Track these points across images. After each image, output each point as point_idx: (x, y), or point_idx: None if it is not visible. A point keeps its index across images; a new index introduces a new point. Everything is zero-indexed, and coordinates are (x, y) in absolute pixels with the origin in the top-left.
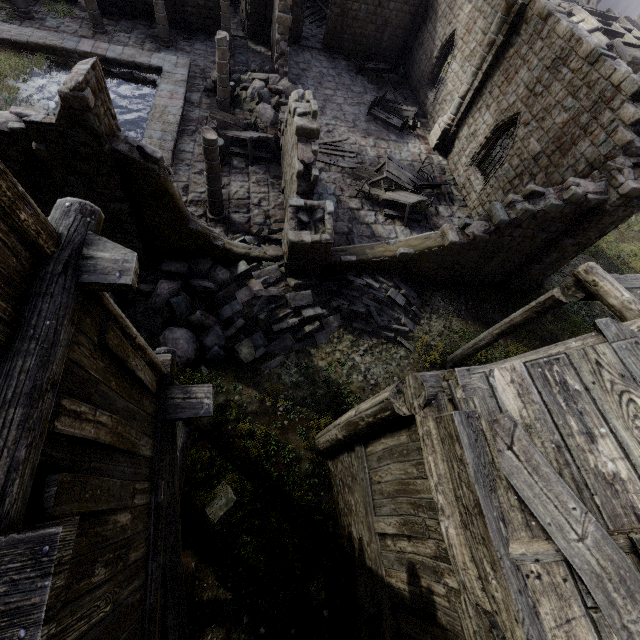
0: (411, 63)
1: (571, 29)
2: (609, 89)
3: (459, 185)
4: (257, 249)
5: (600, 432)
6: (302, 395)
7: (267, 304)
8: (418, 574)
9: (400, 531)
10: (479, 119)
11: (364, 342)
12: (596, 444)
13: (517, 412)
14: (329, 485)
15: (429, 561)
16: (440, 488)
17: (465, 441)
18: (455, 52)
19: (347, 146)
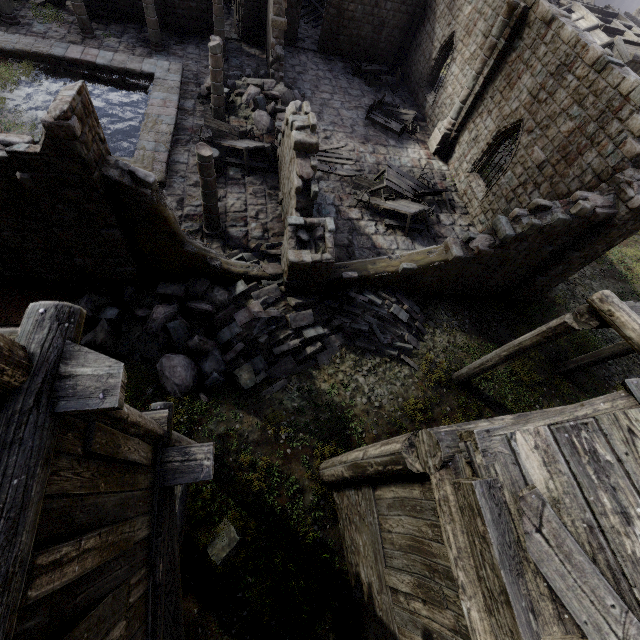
0: (409, 64)
1: (576, 35)
2: (617, 98)
3: (460, 191)
4: (256, 267)
5: (636, 512)
6: (305, 421)
7: (267, 326)
8: None
9: (414, 592)
10: (480, 124)
11: (367, 361)
12: (633, 526)
13: (543, 483)
14: (335, 518)
15: (448, 635)
16: (460, 563)
17: (488, 517)
18: (455, 54)
19: (345, 153)
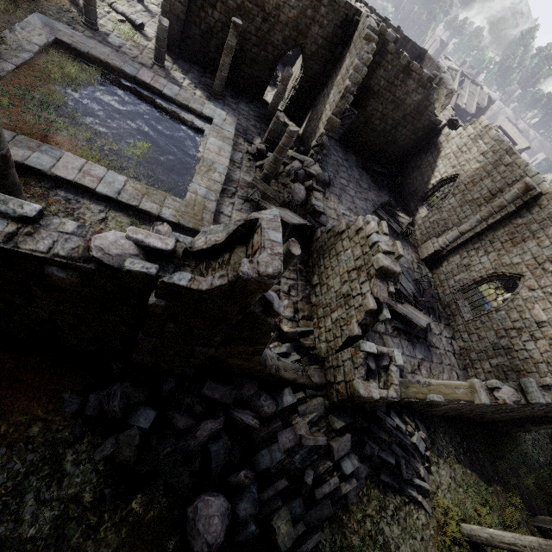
0: (405, 176)
1: None
2: None
3: (443, 301)
4: (300, 368)
5: None
6: None
7: (309, 453)
8: None
9: None
10: (475, 257)
11: (389, 501)
12: None
13: None
14: None
15: None
16: None
17: None
18: (455, 191)
19: None
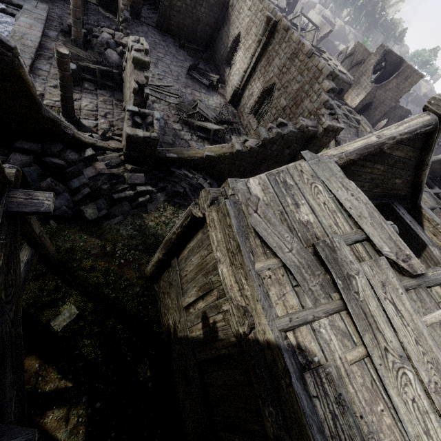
0: (215, 49)
1: (299, 38)
2: (317, 72)
3: (244, 125)
4: (102, 142)
5: (301, 202)
6: (136, 243)
7: (109, 180)
8: (208, 316)
9: (197, 296)
10: (254, 86)
11: (182, 211)
12: (299, 208)
13: (261, 198)
14: (155, 300)
15: (213, 302)
16: (218, 248)
17: (232, 214)
18: (240, 45)
19: (172, 90)
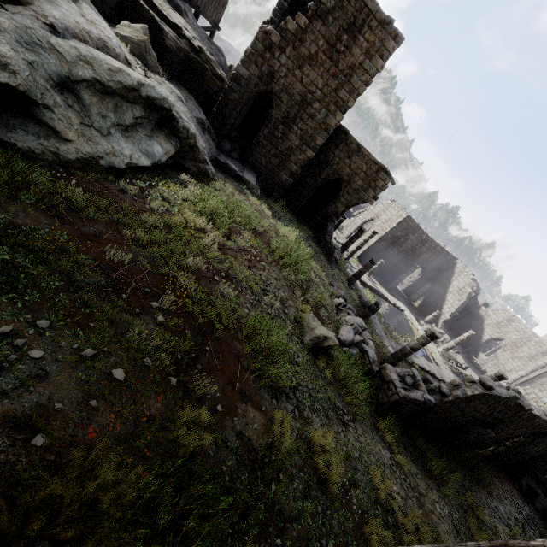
0: (459, 328)
1: None
2: None
3: None
4: None
5: None
6: None
7: None
8: None
9: None
10: None
11: None
12: None
13: None
14: None
15: None
16: None
17: None
18: (505, 348)
19: None
